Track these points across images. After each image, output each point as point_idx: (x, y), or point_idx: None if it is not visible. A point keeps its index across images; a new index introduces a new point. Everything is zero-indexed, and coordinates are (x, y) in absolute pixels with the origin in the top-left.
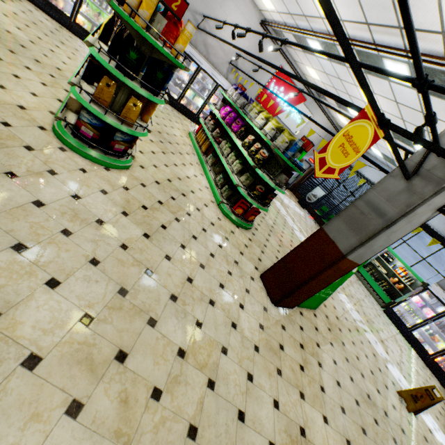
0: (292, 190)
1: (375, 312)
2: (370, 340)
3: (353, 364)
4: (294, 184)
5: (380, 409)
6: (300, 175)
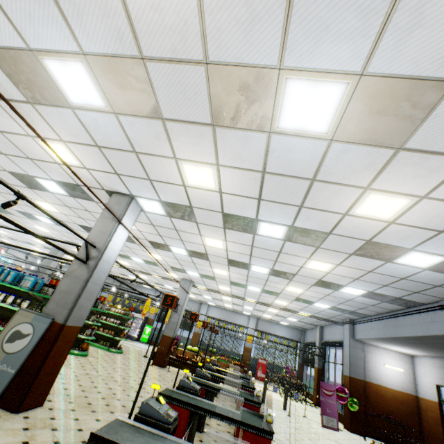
0: None
1: None
2: None
3: None
4: None
5: None
6: None
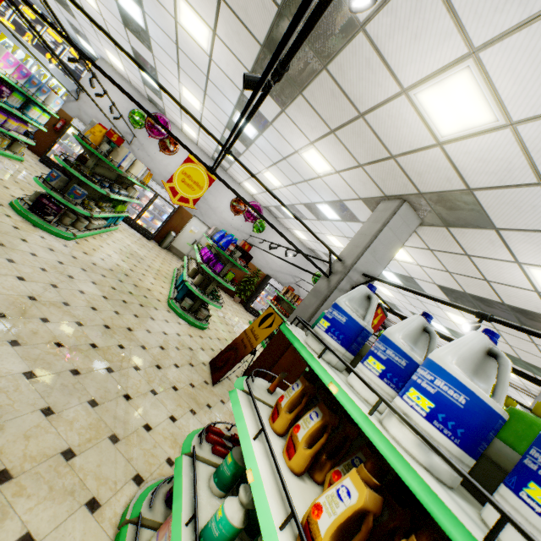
0: None
1: None
2: None
3: None
4: None
5: None
6: None
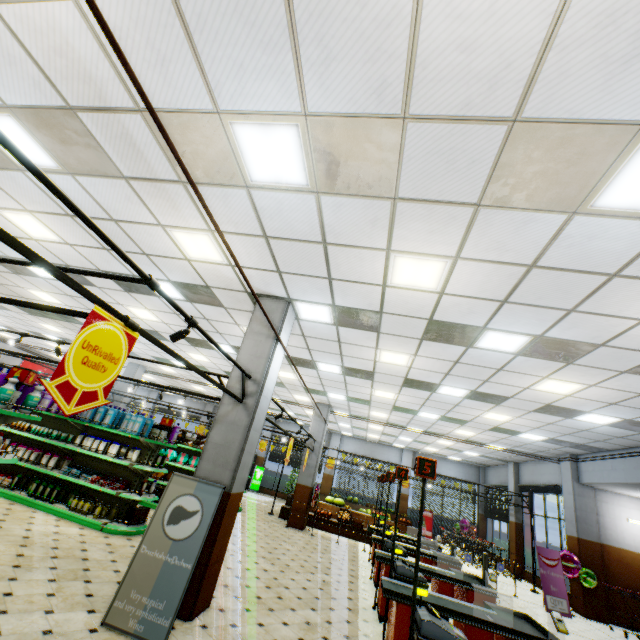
0: None
1: None
2: None
3: None
4: None
5: None
6: None
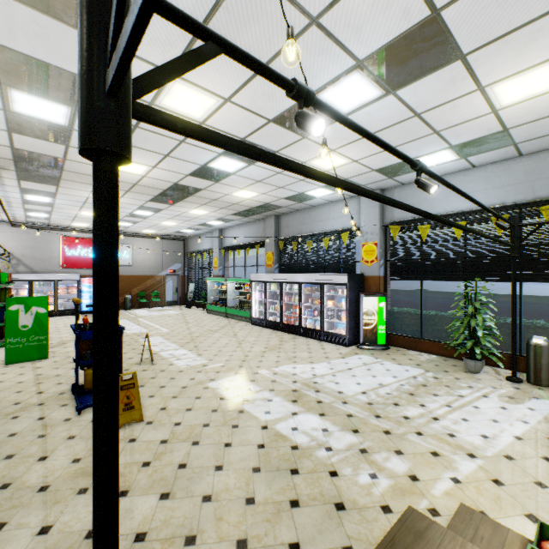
0: (185, 303)
1: (224, 329)
2: (156, 347)
3: (67, 367)
4: (181, 298)
5: (69, 376)
6: (178, 287)
